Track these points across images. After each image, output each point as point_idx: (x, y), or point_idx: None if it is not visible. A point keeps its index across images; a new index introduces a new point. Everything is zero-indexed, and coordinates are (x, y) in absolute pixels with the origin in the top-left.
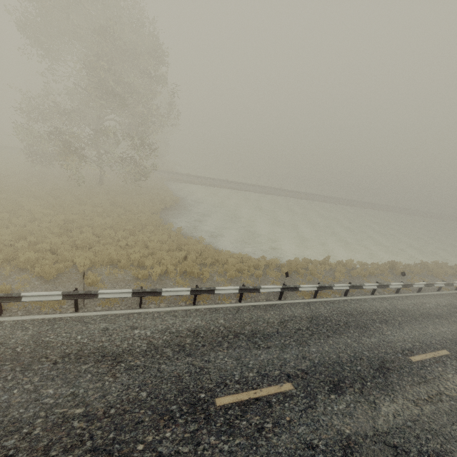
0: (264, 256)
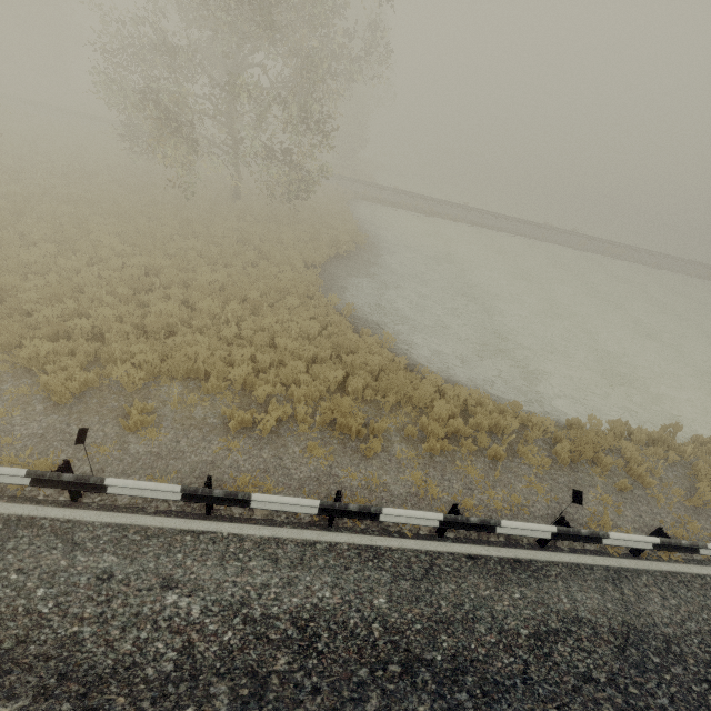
0: (517, 403)
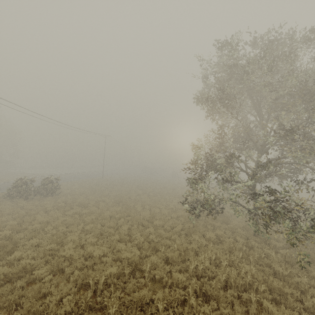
0: None
